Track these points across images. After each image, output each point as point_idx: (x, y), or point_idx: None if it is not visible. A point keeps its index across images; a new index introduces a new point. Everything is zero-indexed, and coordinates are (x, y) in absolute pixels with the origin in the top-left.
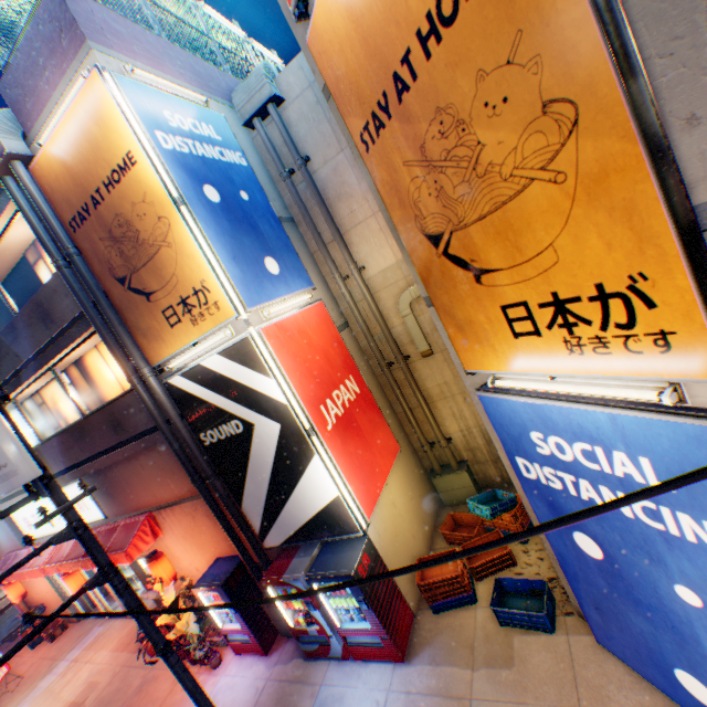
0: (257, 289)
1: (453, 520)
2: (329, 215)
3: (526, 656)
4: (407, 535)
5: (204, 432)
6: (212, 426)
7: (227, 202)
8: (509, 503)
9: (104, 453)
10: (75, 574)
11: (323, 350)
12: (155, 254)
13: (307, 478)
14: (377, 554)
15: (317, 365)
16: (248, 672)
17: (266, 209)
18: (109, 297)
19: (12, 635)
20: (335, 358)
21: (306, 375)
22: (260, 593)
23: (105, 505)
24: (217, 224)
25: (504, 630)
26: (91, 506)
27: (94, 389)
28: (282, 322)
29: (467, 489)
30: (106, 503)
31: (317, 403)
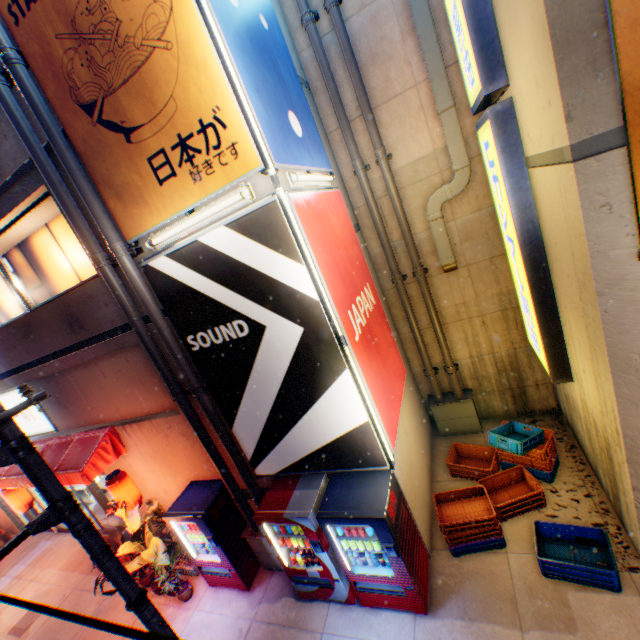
0: (283, 145)
1: (455, 452)
2: (360, 80)
3: (591, 620)
4: (416, 467)
5: (193, 334)
6: (205, 327)
7: (245, 15)
8: (537, 438)
9: (55, 356)
10: (18, 490)
11: (344, 247)
12: (142, 63)
13: (328, 399)
14: (399, 490)
15: (341, 261)
16: (226, 609)
17: (285, 55)
18: (68, 140)
19: None
20: (354, 259)
21: (333, 270)
22: (242, 523)
23: (55, 416)
24: (236, 34)
25: (551, 583)
26: (38, 416)
27: (43, 280)
28: (308, 196)
29: (469, 420)
30: (57, 414)
31: (345, 307)
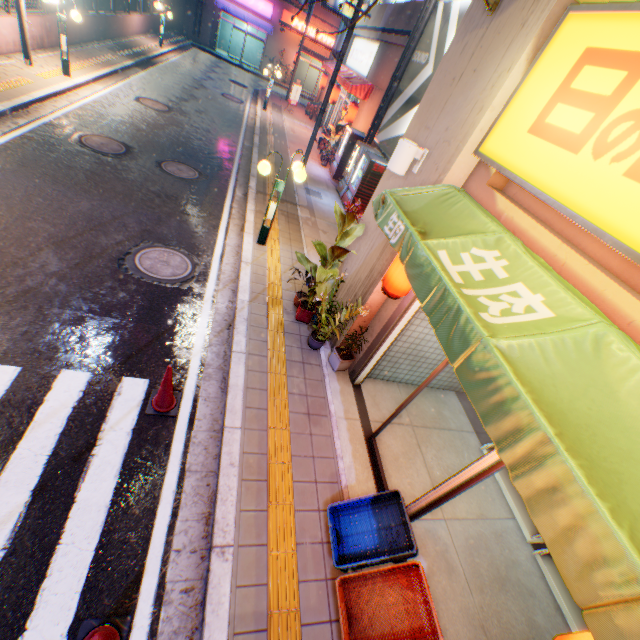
0: None
1: None
2: None
3: None
4: None
5: (417, 52)
6: (421, 51)
7: None
8: None
9: (394, 33)
10: (337, 92)
11: None
12: None
13: (409, 115)
14: None
15: None
16: (324, 174)
17: None
18: None
19: (306, 107)
20: None
21: None
22: None
23: (371, 71)
24: None
25: None
26: (368, 66)
27: None
28: None
29: None
30: (372, 70)
31: None
